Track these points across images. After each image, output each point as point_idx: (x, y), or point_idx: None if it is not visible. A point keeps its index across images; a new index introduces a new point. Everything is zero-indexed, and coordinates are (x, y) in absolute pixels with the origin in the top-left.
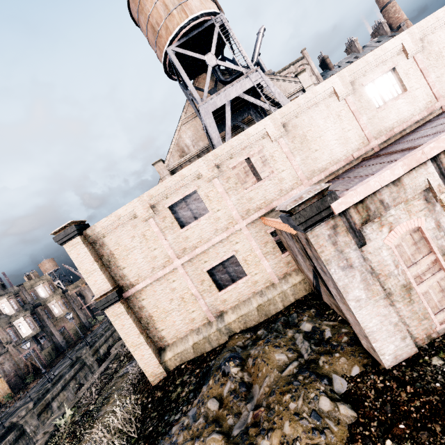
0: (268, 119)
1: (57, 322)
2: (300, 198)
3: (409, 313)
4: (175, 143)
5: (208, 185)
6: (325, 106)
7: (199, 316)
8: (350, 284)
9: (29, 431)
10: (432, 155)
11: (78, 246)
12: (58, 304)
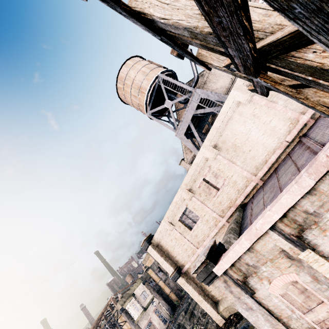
0: (202, 149)
1: None
2: (195, 265)
3: None
4: (184, 145)
5: (191, 202)
6: (237, 115)
7: None
8: (257, 321)
9: (188, 328)
10: (266, 229)
11: (152, 250)
12: None
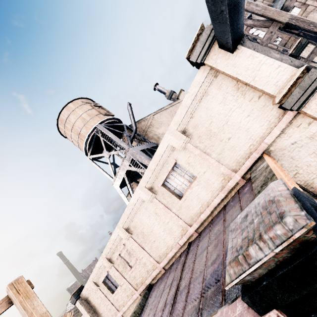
0: (117, 228)
1: None
2: None
3: None
4: None
5: (111, 269)
6: (143, 208)
7: None
8: None
9: None
10: None
11: (79, 305)
12: None
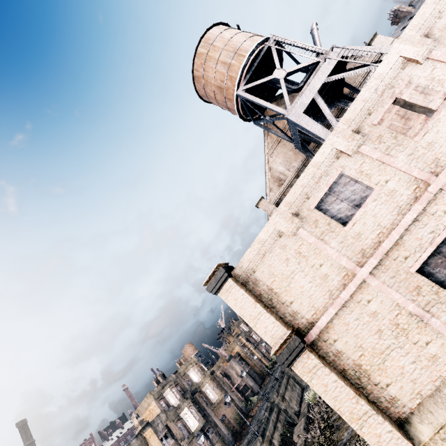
0: (397, 45)
1: (216, 409)
2: None
3: None
4: (269, 176)
5: (354, 159)
6: None
7: (442, 348)
8: None
9: None
10: None
11: (232, 290)
12: (211, 387)
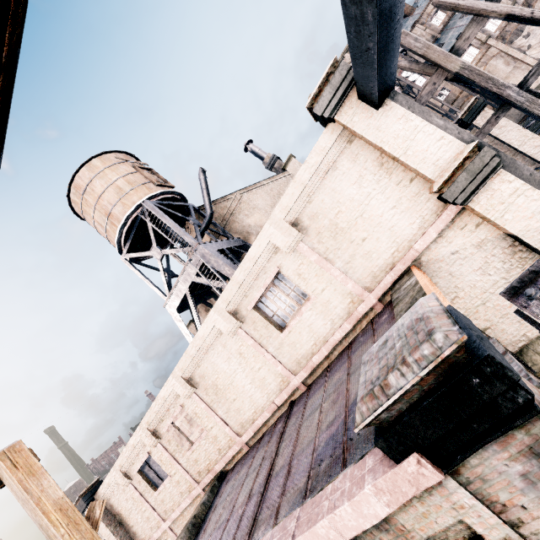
0: (171, 378)
1: None
2: None
3: None
4: None
5: (156, 449)
6: (220, 346)
7: None
8: None
9: None
10: None
11: None
12: None
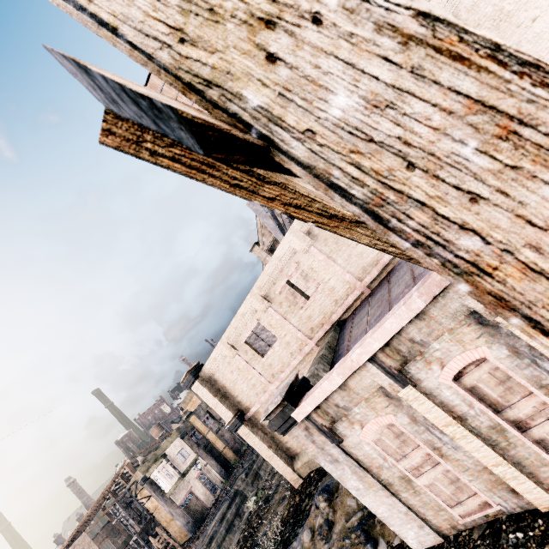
0: (288, 234)
1: None
2: (267, 410)
3: (420, 503)
4: (260, 221)
5: (266, 315)
6: None
7: None
8: (343, 476)
9: (249, 495)
10: (363, 360)
11: (199, 387)
12: None
